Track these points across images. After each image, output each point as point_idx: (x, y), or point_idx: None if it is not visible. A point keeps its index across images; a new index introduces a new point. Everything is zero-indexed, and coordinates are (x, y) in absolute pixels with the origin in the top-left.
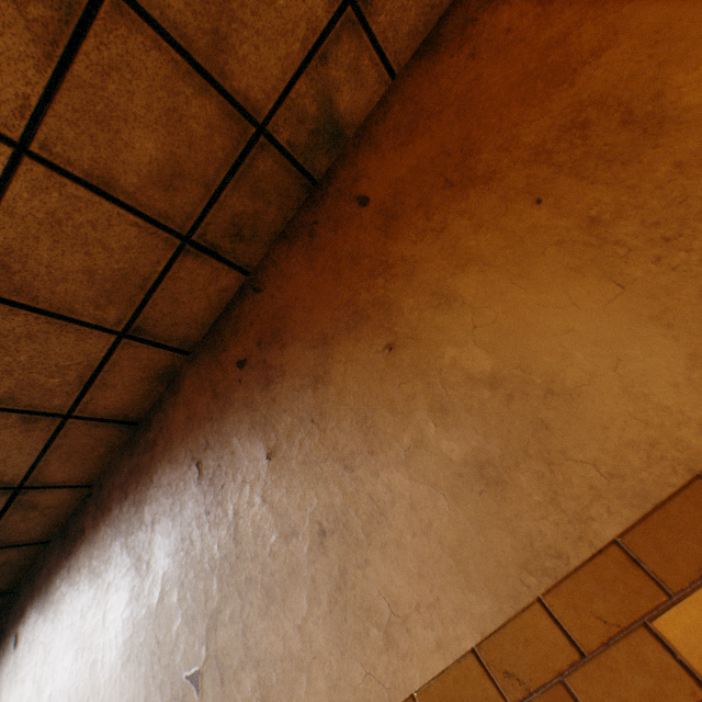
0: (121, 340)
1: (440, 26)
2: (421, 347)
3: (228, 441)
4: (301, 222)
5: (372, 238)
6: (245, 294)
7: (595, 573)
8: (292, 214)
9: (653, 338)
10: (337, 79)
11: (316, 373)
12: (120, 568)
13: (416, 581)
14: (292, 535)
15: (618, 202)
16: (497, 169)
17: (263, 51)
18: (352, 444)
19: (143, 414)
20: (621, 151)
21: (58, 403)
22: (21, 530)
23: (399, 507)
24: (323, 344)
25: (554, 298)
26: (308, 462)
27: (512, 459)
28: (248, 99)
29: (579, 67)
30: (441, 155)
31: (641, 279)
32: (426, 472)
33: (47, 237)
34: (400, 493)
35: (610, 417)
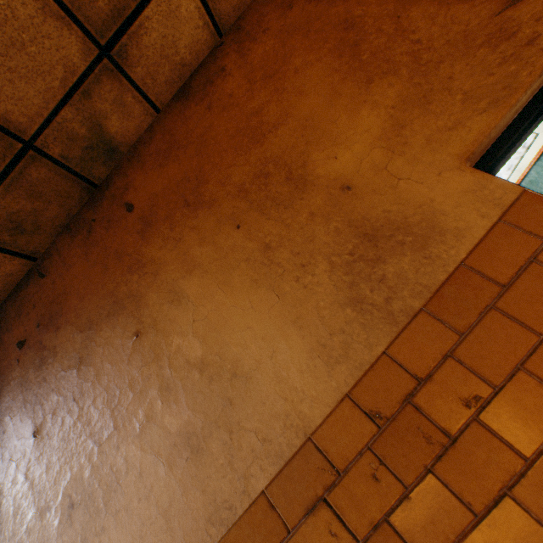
0: None
1: (191, 80)
2: (158, 335)
3: (2, 420)
4: (83, 217)
5: (133, 240)
6: (32, 278)
7: (250, 519)
8: (76, 210)
9: (292, 336)
10: (104, 110)
11: (81, 355)
12: None
13: (137, 542)
14: (46, 510)
15: (280, 235)
16: (217, 198)
17: (20, 84)
18: (102, 420)
19: None
20: (284, 199)
21: None
22: None
23: (131, 476)
24: (89, 329)
25: (242, 302)
26: (67, 438)
27: (209, 429)
28: (9, 120)
29: (267, 133)
30: (184, 180)
31: (288, 292)
32: (152, 443)
33: None
34: (133, 463)
35: (266, 395)
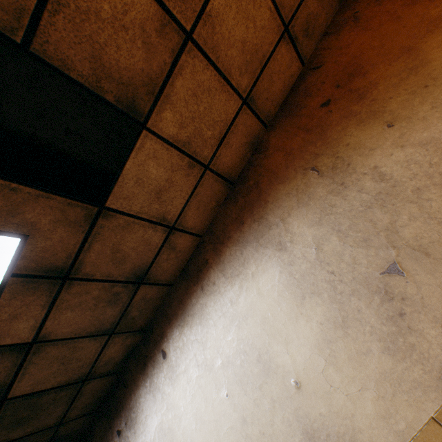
0: (242, 106)
1: None
2: None
3: (338, 142)
4: (340, 20)
5: None
6: (305, 76)
7: None
8: (329, 21)
9: None
10: None
11: (411, 66)
12: (260, 259)
13: None
14: None
15: None
16: None
17: None
18: None
19: (236, 176)
20: None
21: (205, 154)
22: (163, 269)
23: None
24: (407, 51)
25: None
26: (438, 105)
27: None
28: None
29: None
30: None
31: None
32: None
33: (234, 8)
34: None
35: None
